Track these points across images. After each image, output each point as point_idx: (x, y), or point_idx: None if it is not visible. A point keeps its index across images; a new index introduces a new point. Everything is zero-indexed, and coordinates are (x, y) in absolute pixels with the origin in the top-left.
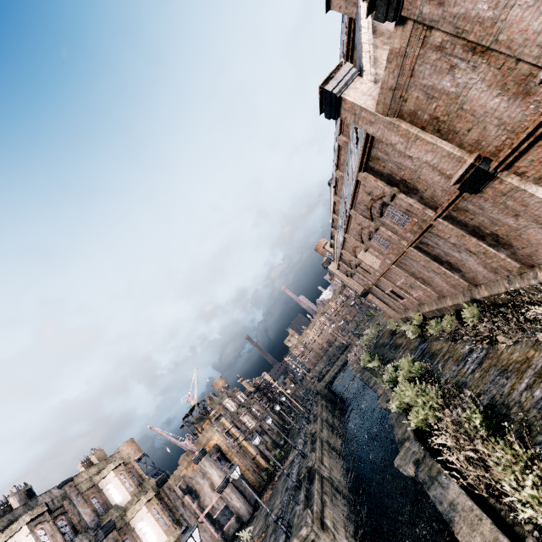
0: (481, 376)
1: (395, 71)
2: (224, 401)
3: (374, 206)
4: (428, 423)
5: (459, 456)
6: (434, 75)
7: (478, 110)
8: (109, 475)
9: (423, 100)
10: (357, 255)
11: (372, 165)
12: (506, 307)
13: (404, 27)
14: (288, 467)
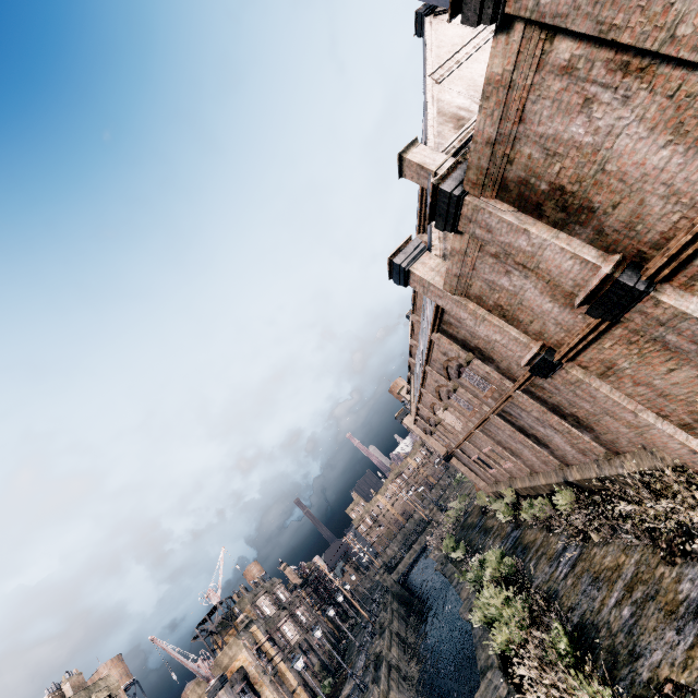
0: (573, 583)
1: (457, 264)
2: (259, 600)
3: (451, 366)
4: (514, 645)
5: (540, 694)
6: (493, 273)
7: (536, 308)
8: None
9: (486, 289)
10: (436, 412)
11: (445, 328)
12: (599, 496)
13: (462, 236)
14: None
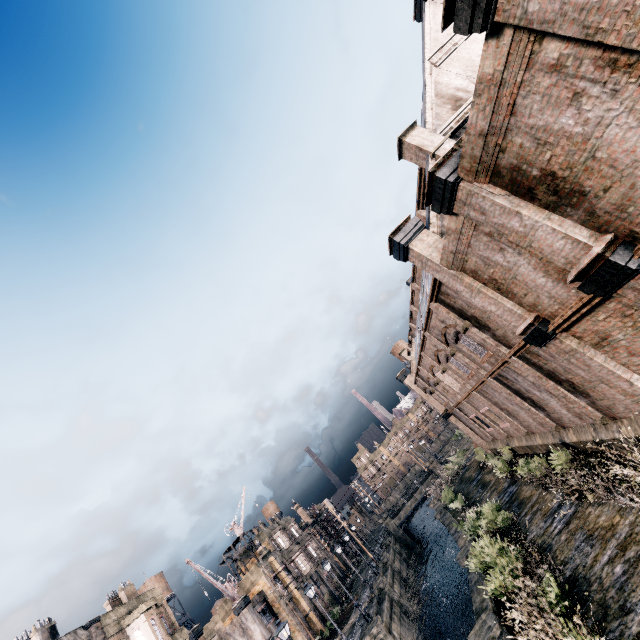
0: (567, 539)
1: (453, 242)
2: (275, 534)
3: (449, 332)
4: (507, 591)
5: (530, 637)
6: (487, 250)
7: (530, 283)
8: (139, 618)
9: (481, 264)
10: (435, 373)
11: (443, 298)
12: (595, 458)
13: (457, 217)
14: (348, 632)
